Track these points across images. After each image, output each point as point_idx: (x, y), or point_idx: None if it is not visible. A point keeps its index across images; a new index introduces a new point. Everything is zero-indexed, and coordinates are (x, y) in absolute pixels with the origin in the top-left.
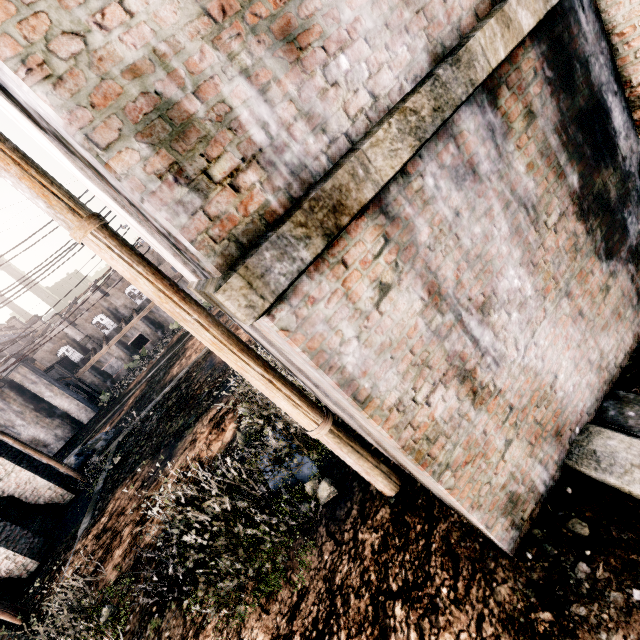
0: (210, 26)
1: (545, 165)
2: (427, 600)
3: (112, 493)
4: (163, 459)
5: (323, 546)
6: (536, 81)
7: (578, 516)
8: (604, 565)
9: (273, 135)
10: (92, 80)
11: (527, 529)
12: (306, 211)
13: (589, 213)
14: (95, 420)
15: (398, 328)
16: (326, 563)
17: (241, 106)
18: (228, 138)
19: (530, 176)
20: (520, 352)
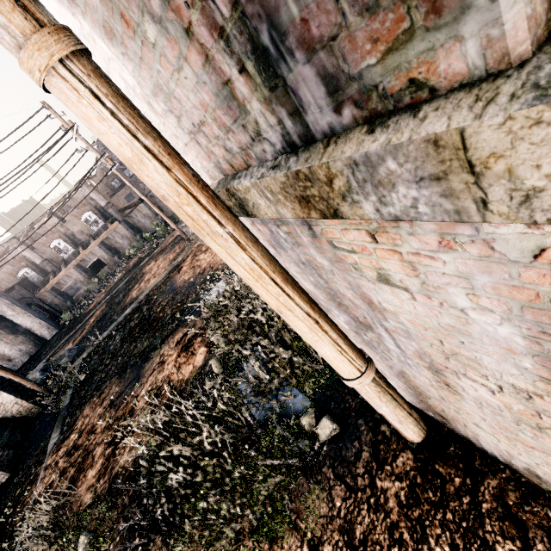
0: None
1: None
2: None
3: (80, 410)
4: (131, 379)
5: (332, 490)
6: None
7: None
8: None
9: None
10: None
11: None
12: None
13: None
14: (57, 337)
15: None
16: (339, 511)
17: None
18: None
19: None
20: None
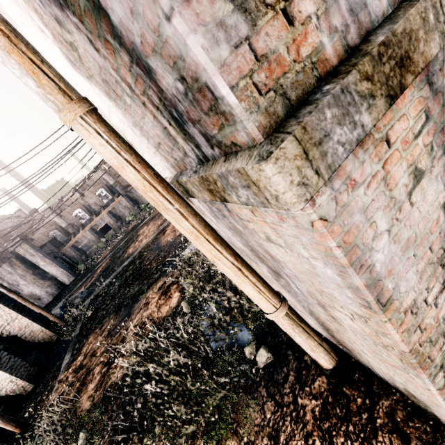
0: None
1: None
2: None
3: (86, 338)
4: (124, 316)
5: (264, 405)
6: None
7: None
8: None
9: None
10: None
11: None
12: (374, 59)
13: None
14: (74, 283)
15: (423, 222)
16: (269, 421)
17: None
18: None
19: None
20: None
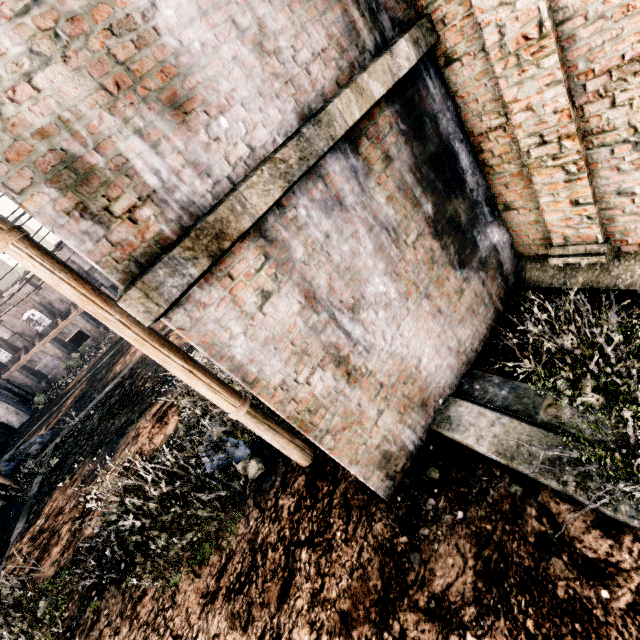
0: (107, 98)
1: (403, 197)
2: (326, 543)
3: (49, 495)
4: (104, 456)
5: (250, 515)
6: (392, 133)
7: (434, 465)
8: (444, 498)
9: (165, 179)
10: (6, 141)
11: (400, 479)
12: (193, 238)
13: (443, 233)
14: (28, 424)
15: (280, 325)
16: (251, 528)
17: (136, 158)
18: (126, 183)
19: (390, 206)
20: (387, 342)
